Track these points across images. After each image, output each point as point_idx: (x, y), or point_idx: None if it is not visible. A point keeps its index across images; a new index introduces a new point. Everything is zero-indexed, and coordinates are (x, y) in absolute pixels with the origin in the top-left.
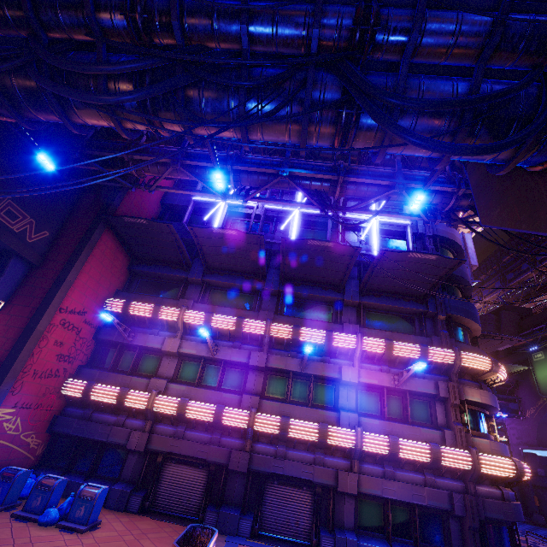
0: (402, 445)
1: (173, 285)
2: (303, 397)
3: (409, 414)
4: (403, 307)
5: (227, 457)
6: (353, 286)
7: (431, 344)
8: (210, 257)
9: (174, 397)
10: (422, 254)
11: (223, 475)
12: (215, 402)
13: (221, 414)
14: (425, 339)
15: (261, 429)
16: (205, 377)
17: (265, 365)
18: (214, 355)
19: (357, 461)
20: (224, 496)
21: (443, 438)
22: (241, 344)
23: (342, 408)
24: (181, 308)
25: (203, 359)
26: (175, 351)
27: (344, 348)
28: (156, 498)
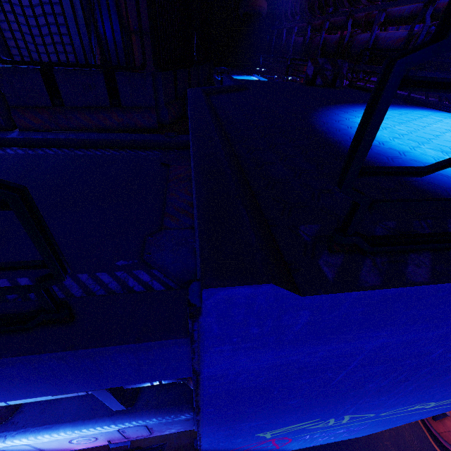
0: None
1: None
2: None
3: None
4: None
5: None
6: None
7: None
8: None
9: None
10: None
11: None
12: None
13: None
14: None
15: None
16: None
17: None
18: None
19: None
20: None
21: None
22: None
23: None
24: None
25: None
26: None
27: None
28: None
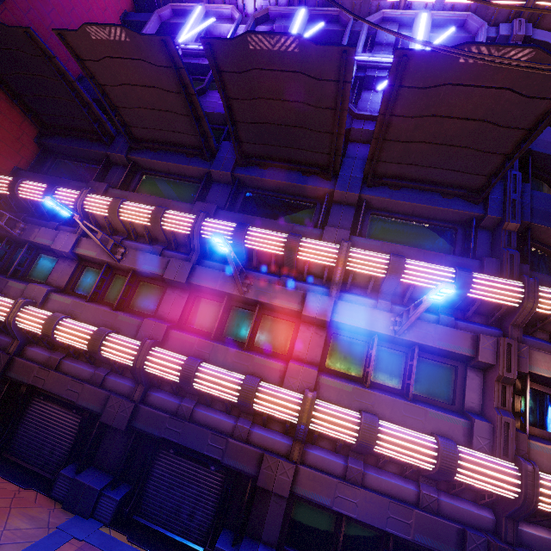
0: (382, 434)
1: (96, 168)
2: (243, 334)
3: (412, 384)
4: (439, 207)
5: (104, 405)
6: (354, 170)
7: (479, 270)
8: (128, 115)
9: (54, 312)
10: (495, 47)
11: (95, 428)
12: (106, 325)
13: (99, 342)
14: (469, 262)
15: (155, 372)
16: (110, 291)
17: (187, 281)
18: (116, 261)
19: (301, 445)
20: (95, 456)
21: (468, 433)
22: (164, 249)
23: (297, 359)
24: (81, 190)
25: (107, 266)
26: (67, 251)
27: (316, 265)
28: (13, 442)
